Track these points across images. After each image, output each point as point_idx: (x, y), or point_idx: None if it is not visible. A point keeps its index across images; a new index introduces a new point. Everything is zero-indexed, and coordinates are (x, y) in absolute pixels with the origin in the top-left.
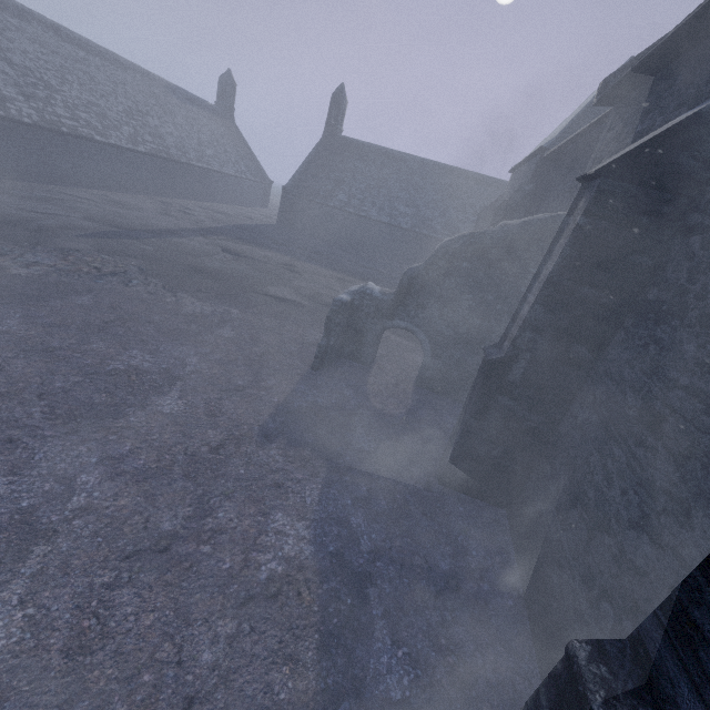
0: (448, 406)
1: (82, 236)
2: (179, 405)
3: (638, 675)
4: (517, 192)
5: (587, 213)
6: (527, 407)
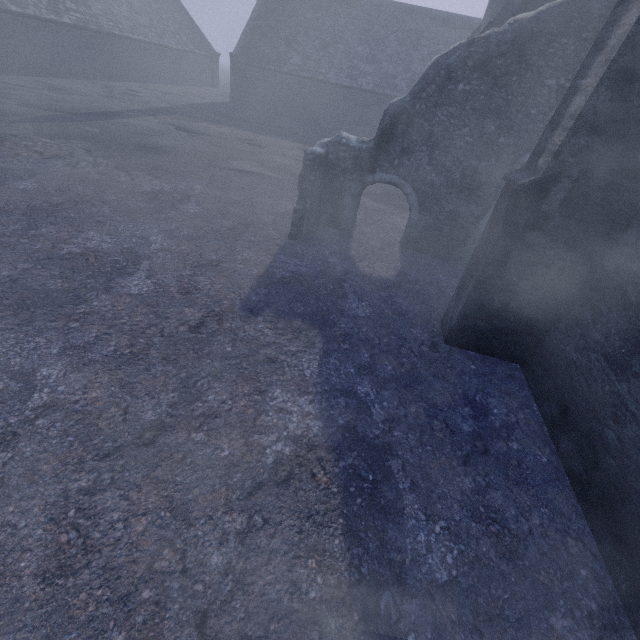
0: (439, 265)
1: (18, 122)
2: (147, 285)
3: None
4: (503, 10)
5: None
6: (562, 243)
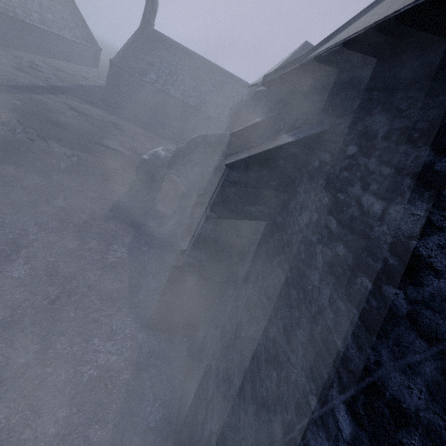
0: None
1: None
2: (64, 203)
3: (185, 252)
4: (244, 105)
5: (227, 147)
6: None
